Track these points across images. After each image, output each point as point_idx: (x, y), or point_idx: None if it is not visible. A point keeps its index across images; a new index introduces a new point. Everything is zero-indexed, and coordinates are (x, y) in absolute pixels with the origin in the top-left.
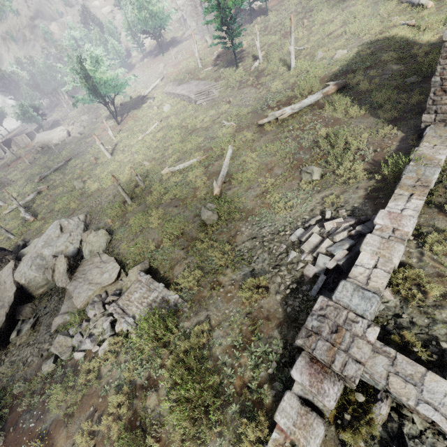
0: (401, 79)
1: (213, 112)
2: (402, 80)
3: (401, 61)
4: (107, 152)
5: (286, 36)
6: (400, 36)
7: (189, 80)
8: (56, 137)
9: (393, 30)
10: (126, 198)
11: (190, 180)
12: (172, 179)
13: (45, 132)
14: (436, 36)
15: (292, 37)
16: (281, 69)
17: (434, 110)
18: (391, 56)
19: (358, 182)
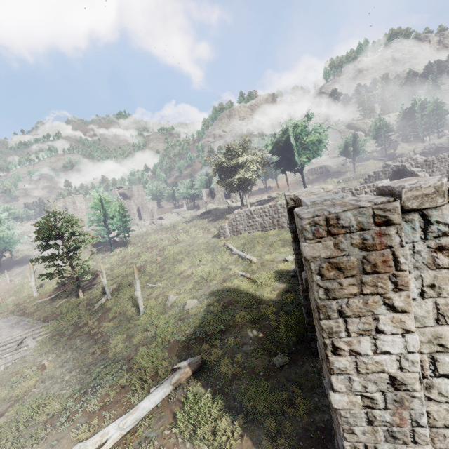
0: (268, 358)
1: (1, 396)
2: (269, 360)
3: (256, 325)
4: None
5: (140, 269)
6: (243, 289)
7: (10, 314)
8: None
9: (235, 281)
10: None
11: None
12: None
13: None
14: (274, 293)
15: (138, 283)
16: (130, 312)
17: None
18: (243, 316)
19: None
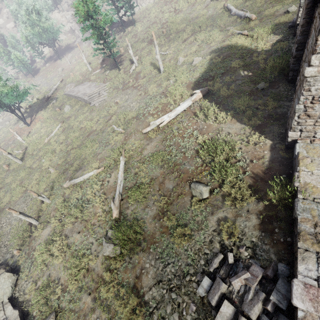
0: (253, 86)
1: (105, 114)
2: (254, 86)
3: (248, 68)
4: (16, 159)
5: (152, 43)
6: (240, 45)
7: (83, 82)
8: None
9: (233, 39)
10: (31, 221)
11: (90, 197)
12: (73, 195)
13: None
14: (267, 44)
15: (157, 48)
16: (153, 72)
17: (299, 129)
18: (238, 63)
19: (247, 203)
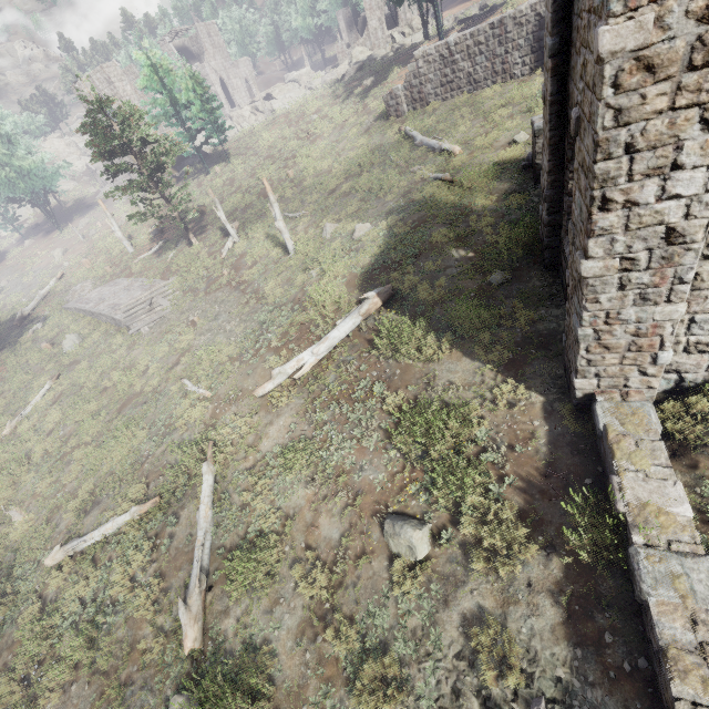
0: (481, 278)
1: (164, 351)
2: (483, 280)
3: (464, 243)
4: None
5: (266, 195)
6: (441, 199)
7: (114, 278)
8: None
9: (426, 189)
10: None
11: (119, 591)
12: (71, 590)
13: None
14: (491, 198)
15: (276, 209)
16: (274, 253)
17: (593, 372)
18: (444, 235)
19: (523, 563)
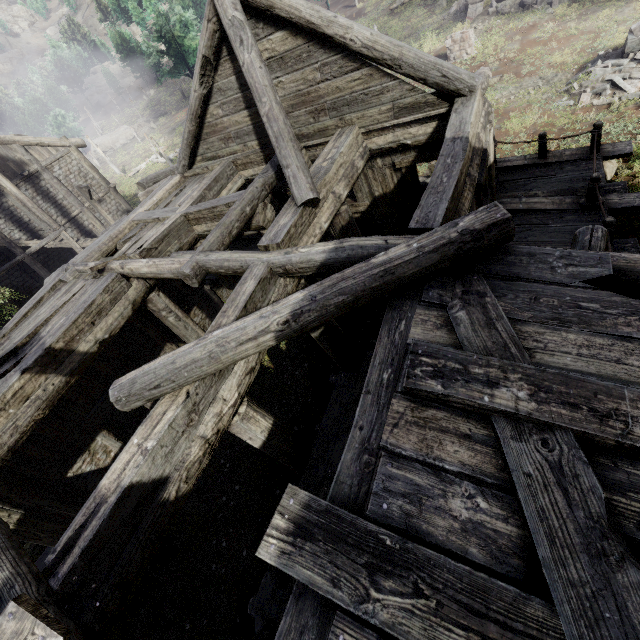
0: None
1: None
2: None
3: None
4: None
5: None
6: None
7: None
8: (122, 137)
9: None
10: None
11: None
12: None
13: (104, 136)
14: None
15: None
16: None
17: None
18: None
19: None
